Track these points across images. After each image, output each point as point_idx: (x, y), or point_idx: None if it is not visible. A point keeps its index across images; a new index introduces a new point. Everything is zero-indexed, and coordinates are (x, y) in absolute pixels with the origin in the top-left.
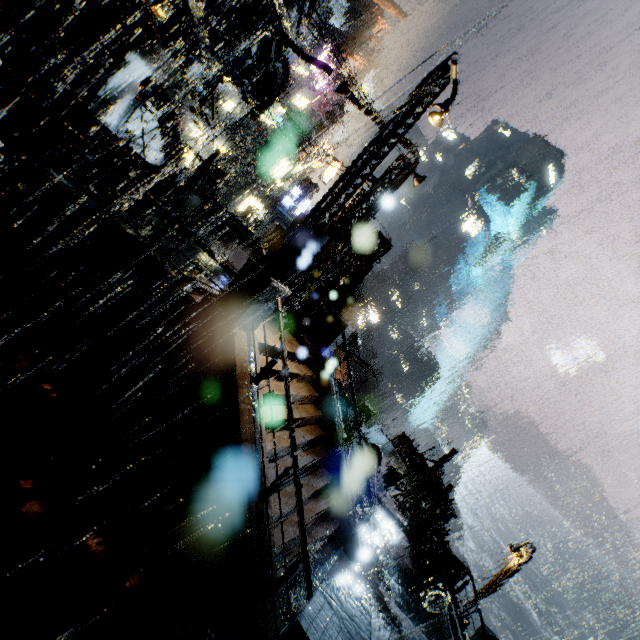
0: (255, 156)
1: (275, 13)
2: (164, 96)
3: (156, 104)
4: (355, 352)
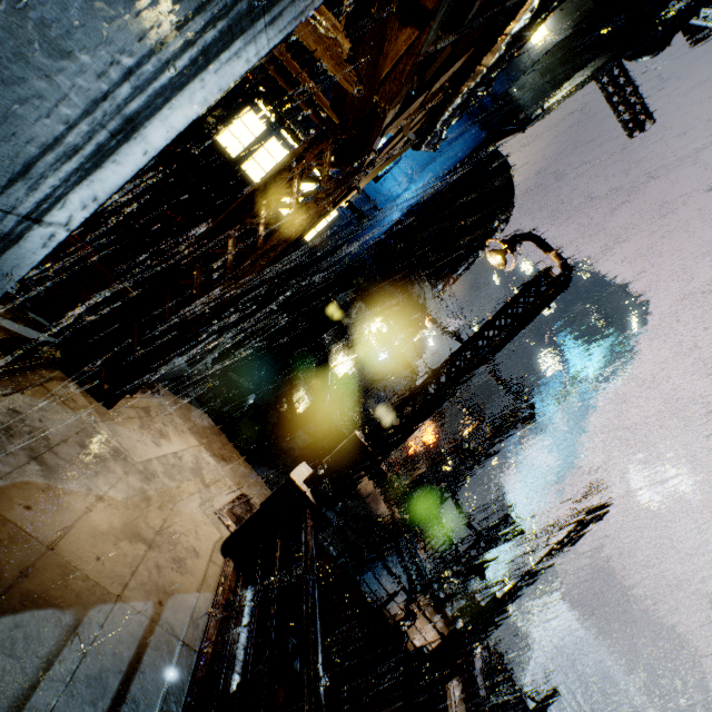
0: (353, 320)
1: (423, 297)
2: (325, 353)
3: (318, 358)
4: (468, 588)
